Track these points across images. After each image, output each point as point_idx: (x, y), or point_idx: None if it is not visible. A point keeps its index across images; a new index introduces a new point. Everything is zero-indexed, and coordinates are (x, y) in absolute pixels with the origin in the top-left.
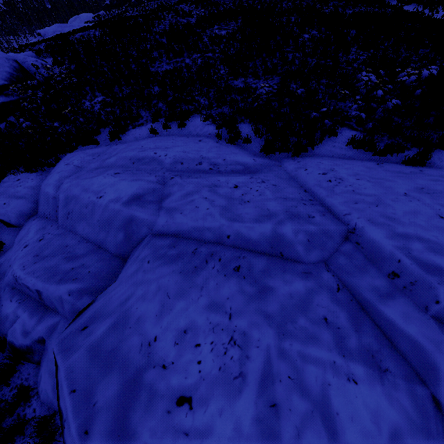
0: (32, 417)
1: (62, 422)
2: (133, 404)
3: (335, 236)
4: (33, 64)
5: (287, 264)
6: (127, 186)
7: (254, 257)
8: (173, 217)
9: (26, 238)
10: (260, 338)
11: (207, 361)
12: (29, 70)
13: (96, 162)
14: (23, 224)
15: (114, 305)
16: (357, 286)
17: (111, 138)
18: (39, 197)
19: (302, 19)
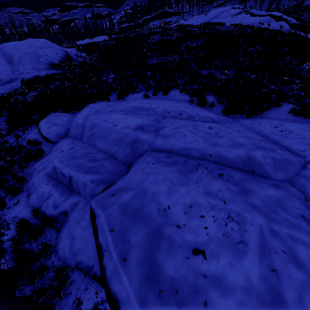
0: (50, 267)
1: (101, 252)
2: (158, 247)
3: (295, 164)
4: (76, 54)
5: (259, 178)
6: (134, 120)
7: (231, 170)
8: (168, 140)
9: (61, 147)
10: (253, 219)
11: (212, 227)
12: (72, 57)
13: (109, 108)
14: (57, 141)
15: (133, 184)
16: None
17: (118, 98)
18: (71, 126)
19: (248, 39)
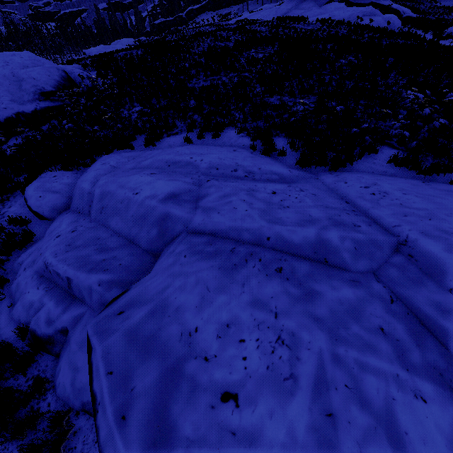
0: (46, 411)
1: (95, 406)
2: (173, 394)
3: (384, 246)
4: (80, 75)
5: (332, 271)
6: (164, 184)
7: (296, 260)
8: (210, 216)
9: (58, 229)
10: (311, 341)
11: (253, 358)
12: (75, 80)
13: (131, 164)
14: (55, 217)
15: (151, 293)
16: (414, 299)
17: (146, 144)
18: (74, 192)
19: (338, 46)
